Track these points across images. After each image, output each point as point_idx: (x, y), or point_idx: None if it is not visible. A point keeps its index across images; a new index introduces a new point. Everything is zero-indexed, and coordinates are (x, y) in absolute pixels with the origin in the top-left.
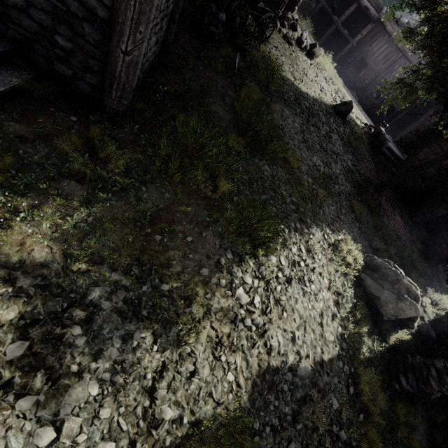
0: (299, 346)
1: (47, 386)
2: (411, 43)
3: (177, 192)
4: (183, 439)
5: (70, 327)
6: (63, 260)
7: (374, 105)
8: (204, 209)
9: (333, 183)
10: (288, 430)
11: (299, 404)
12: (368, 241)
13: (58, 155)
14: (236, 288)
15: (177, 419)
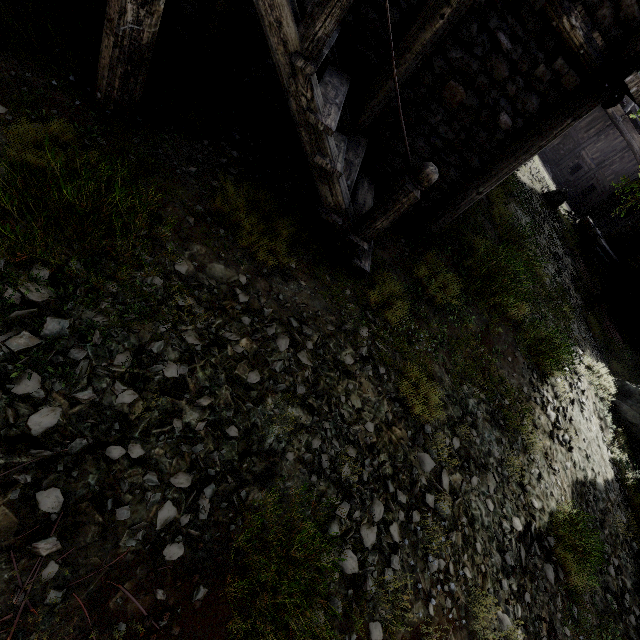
0: (592, 464)
1: (477, 471)
2: (623, 109)
3: (493, 314)
4: (547, 524)
5: (469, 429)
6: (446, 374)
7: (569, 182)
8: (510, 330)
9: (568, 296)
10: (599, 533)
11: (602, 514)
12: (606, 364)
13: (409, 279)
14: (545, 406)
15: (541, 509)
